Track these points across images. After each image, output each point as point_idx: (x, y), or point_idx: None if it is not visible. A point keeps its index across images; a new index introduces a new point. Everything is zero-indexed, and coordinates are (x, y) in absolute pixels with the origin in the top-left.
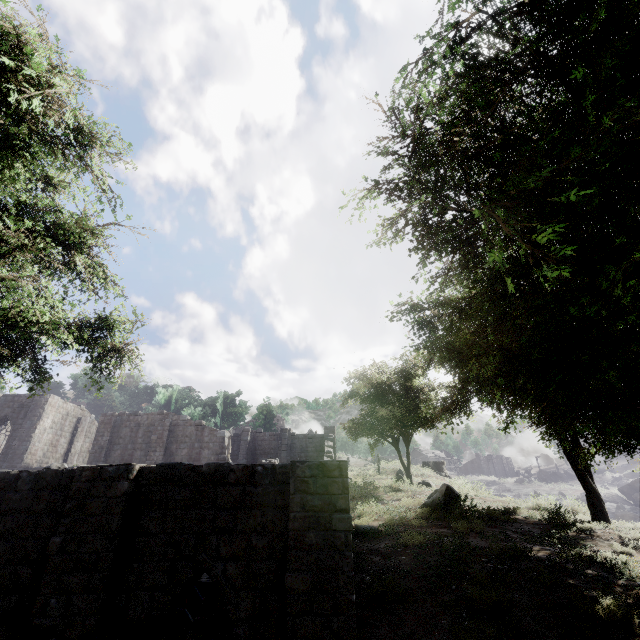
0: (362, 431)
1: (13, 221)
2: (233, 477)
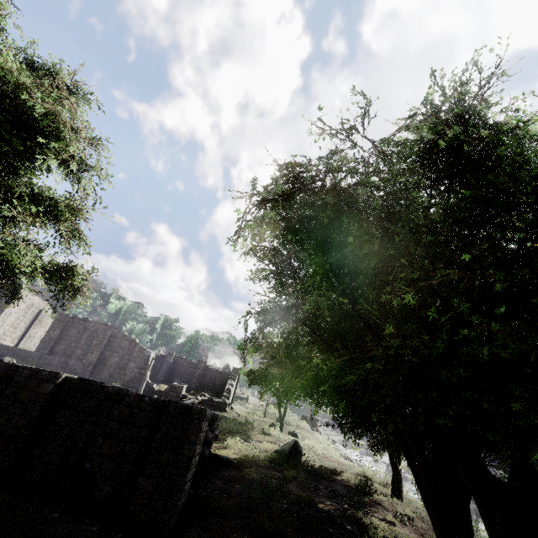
0: (256, 380)
1: (23, 206)
2: (127, 400)
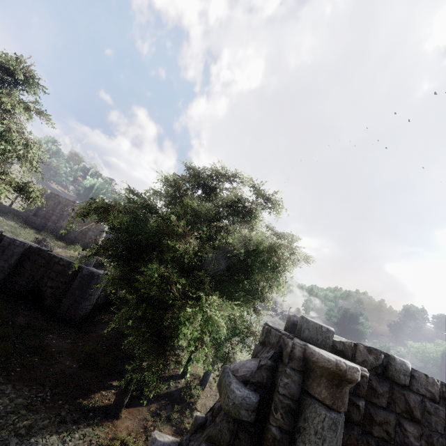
0: None
1: None
2: (62, 263)
